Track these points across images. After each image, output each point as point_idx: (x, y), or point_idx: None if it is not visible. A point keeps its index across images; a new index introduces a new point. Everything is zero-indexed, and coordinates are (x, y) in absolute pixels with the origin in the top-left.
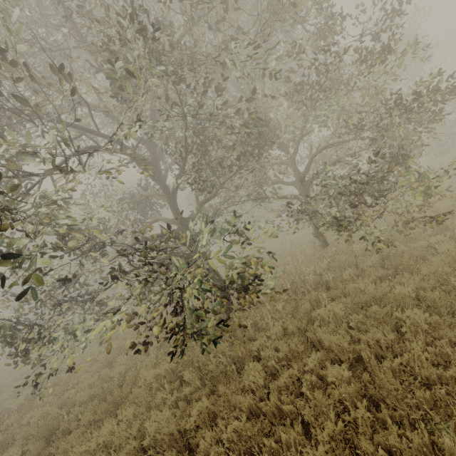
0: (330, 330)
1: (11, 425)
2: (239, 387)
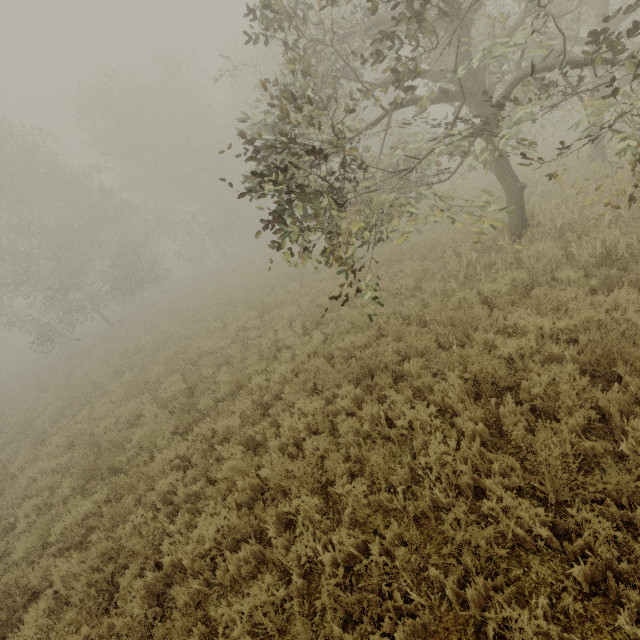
0: None
1: (211, 403)
2: None
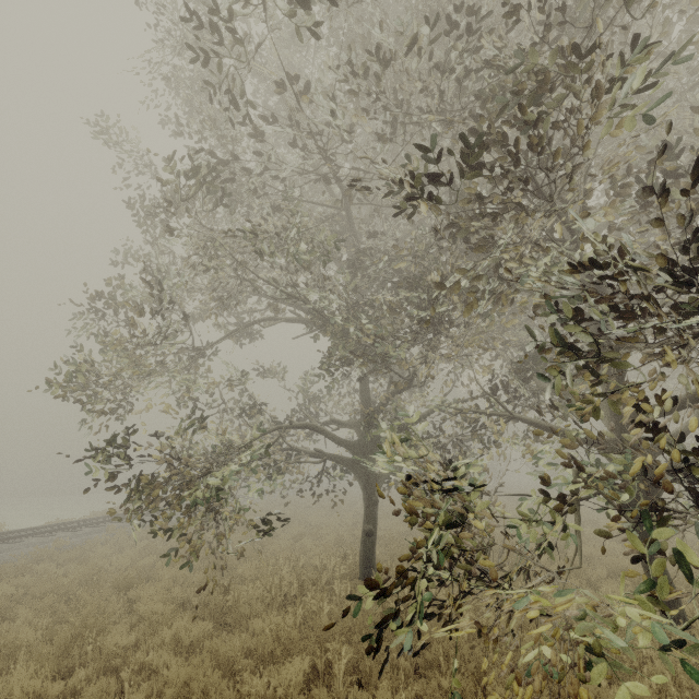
0: (255, 691)
1: None
2: (193, 635)
